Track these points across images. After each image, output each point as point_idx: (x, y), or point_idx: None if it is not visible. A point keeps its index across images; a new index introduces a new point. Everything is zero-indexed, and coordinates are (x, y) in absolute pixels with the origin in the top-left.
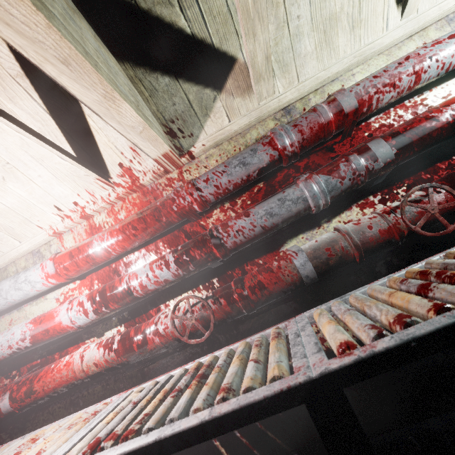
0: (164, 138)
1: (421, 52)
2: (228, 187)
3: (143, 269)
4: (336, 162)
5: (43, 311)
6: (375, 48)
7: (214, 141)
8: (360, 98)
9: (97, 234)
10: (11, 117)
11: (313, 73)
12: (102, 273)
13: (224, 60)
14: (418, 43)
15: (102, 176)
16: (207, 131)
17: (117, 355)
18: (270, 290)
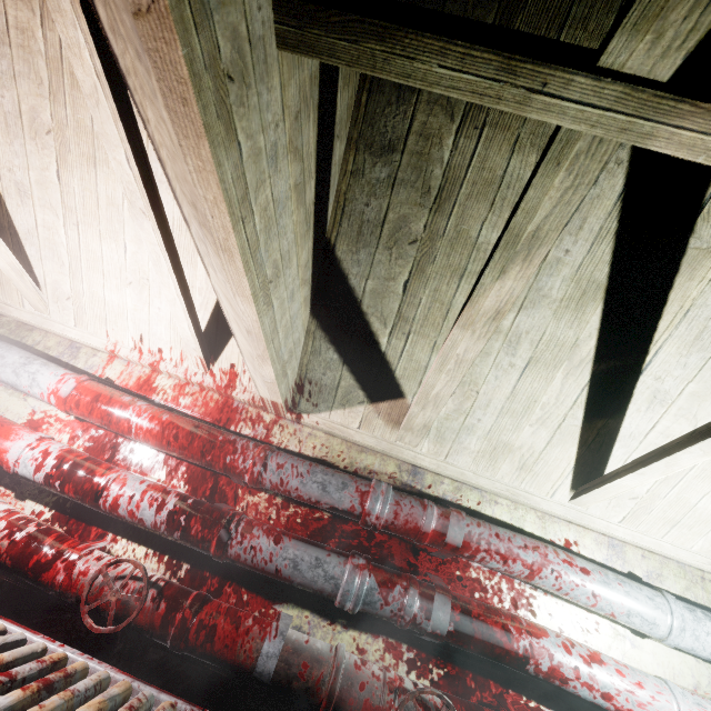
0: (287, 392)
1: (551, 556)
2: (292, 492)
3: (138, 484)
4: (398, 579)
5: (8, 408)
6: (530, 501)
7: (330, 429)
8: (469, 541)
9: (142, 401)
10: (186, 284)
11: (463, 466)
12: (103, 435)
13: (394, 388)
14: (571, 535)
15: (207, 359)
16: (333, 416)
17: (8, 549)
18: (214, 648)
